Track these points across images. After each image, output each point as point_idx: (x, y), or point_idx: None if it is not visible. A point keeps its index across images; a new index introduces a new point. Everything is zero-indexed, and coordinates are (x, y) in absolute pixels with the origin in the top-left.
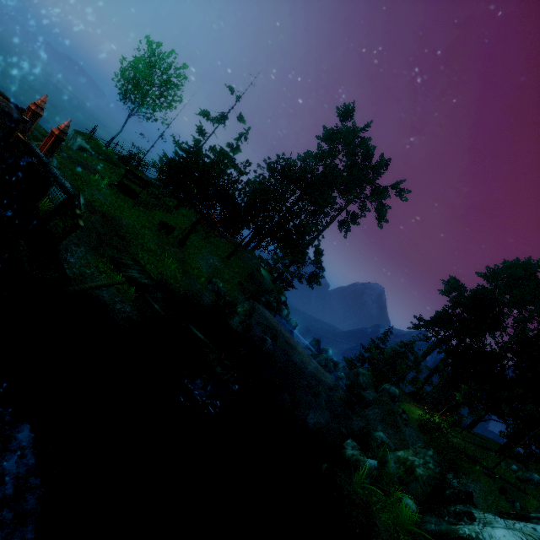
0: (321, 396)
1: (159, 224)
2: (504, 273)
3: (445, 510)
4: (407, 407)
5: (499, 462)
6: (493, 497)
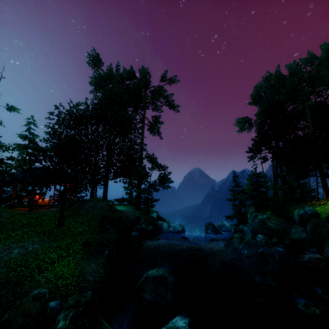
0: None
1: None
2: (265, 88)
3: None
4: None
5: None
6: None
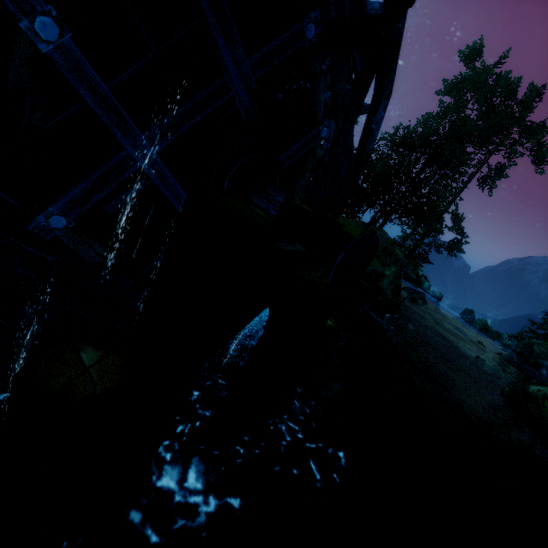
0: (487, 353)
1: None
2: None
3: None
4: None
5: None
6: None
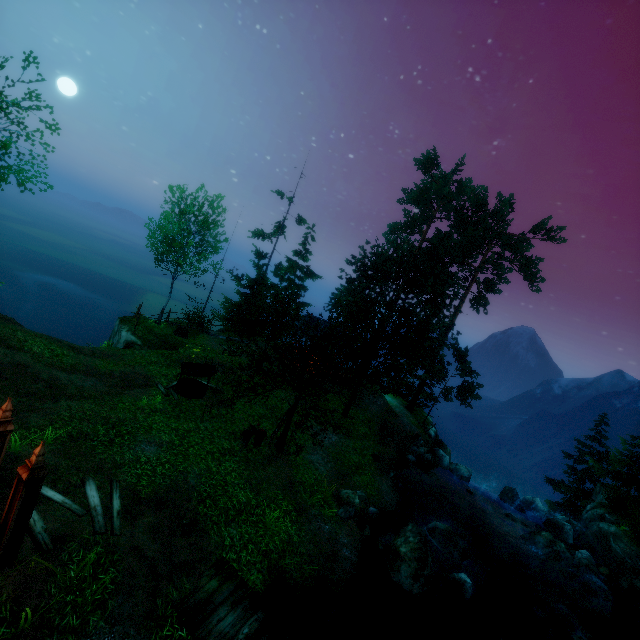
0: None
1: (242, 437)
2: None
3: None
4: None
5: None
6: None
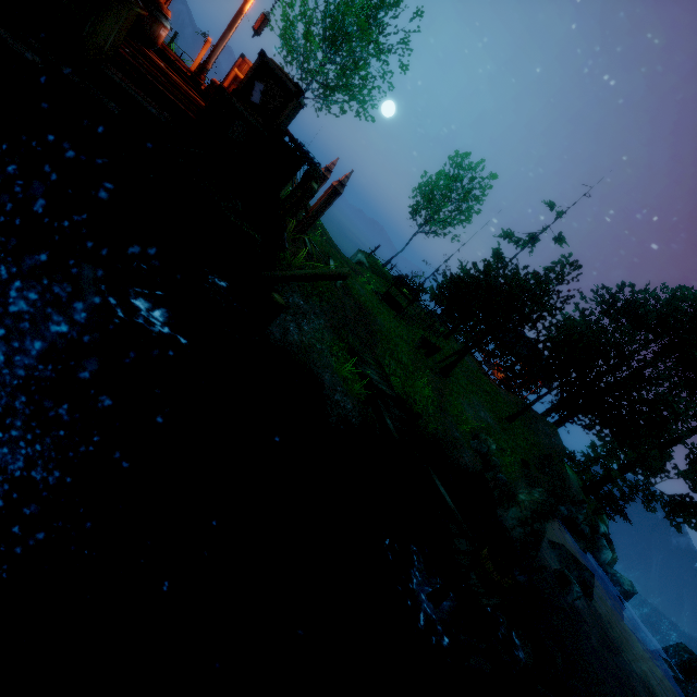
0: None
1: (421, 338)
2: None
3: None
4: None
5: None
6: None
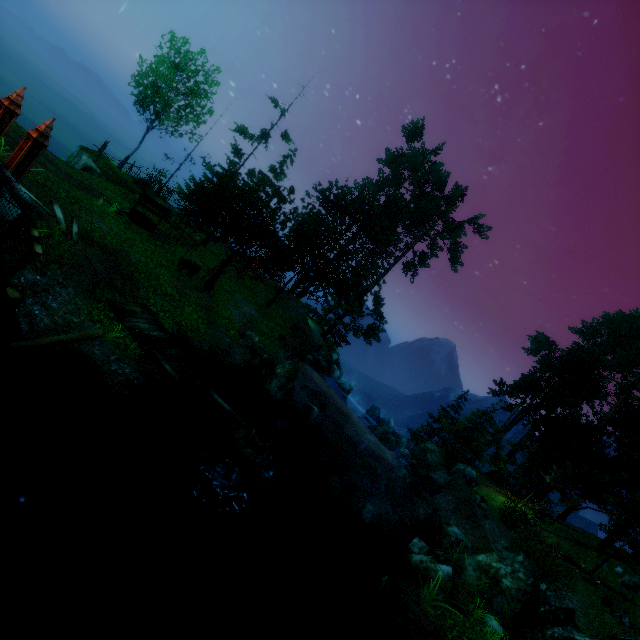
0: (381, 481)
1: (180, 261)
2: (604, 329)
3: (539, 635)
4: (486, 491)
5: (601, 564)
6: (595, 610)
